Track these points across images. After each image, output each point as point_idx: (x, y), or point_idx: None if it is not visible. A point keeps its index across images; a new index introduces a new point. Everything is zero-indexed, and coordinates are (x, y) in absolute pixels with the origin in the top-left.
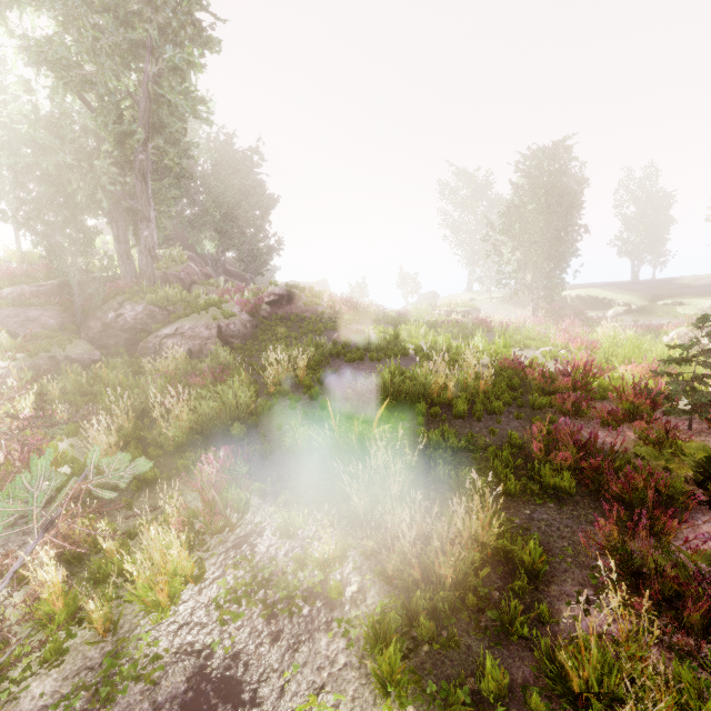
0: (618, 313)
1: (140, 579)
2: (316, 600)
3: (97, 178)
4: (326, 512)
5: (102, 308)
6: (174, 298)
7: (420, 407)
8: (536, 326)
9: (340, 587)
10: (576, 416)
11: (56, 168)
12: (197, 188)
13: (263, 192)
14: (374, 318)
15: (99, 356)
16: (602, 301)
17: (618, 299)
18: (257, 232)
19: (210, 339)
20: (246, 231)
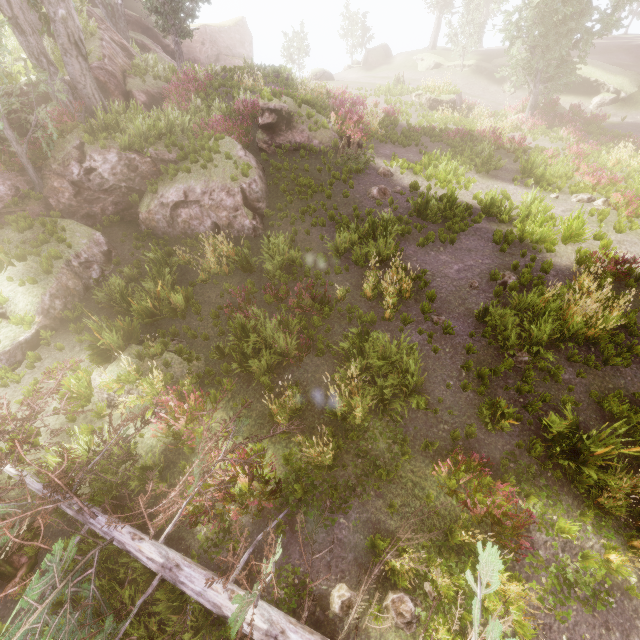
0: (603, 103)
1: (490, 605)
2: (613, 591)
3: None
4: (565, 501)
5: (54, 156)
6: (148, 133)
7: (578, 359)
8: (532, 130)
9: (634, 586)
10: None
11: None
12: None
13: None
14: (381, 137)
15: (106, 240)
16: (591, 84)
17: (610, 83)
18: None
19: (238, 210)
20: None
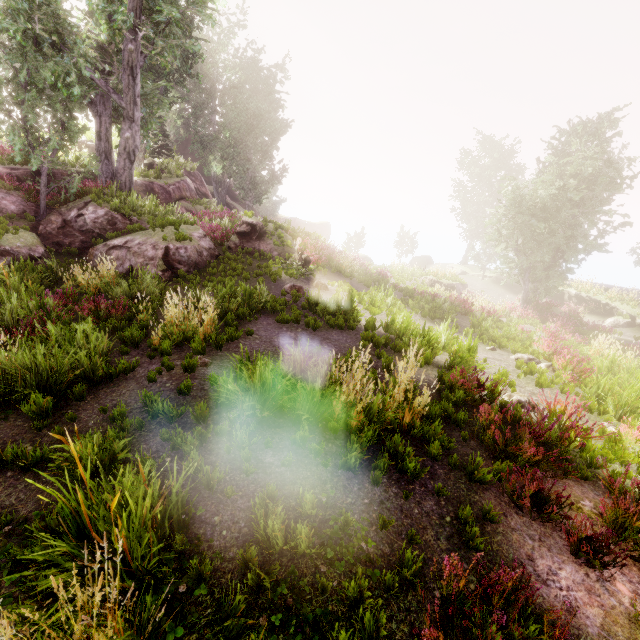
0: (618, 324)
1: None
2: None
3: (74, 59)
4: None
5: (69, 204)
6: (142, 208)
7: (297, 435)
8: (521, 318)
9: None
10: (534, 510)
11: (34, 41)
12: (215, 105)
13: (276, 121)
14: (347, 273)
15: (41, 253)
16: (603, 306)
17: (622, 308)
18: (262, 161)
19: (153, 260)
20: (252, 158)
